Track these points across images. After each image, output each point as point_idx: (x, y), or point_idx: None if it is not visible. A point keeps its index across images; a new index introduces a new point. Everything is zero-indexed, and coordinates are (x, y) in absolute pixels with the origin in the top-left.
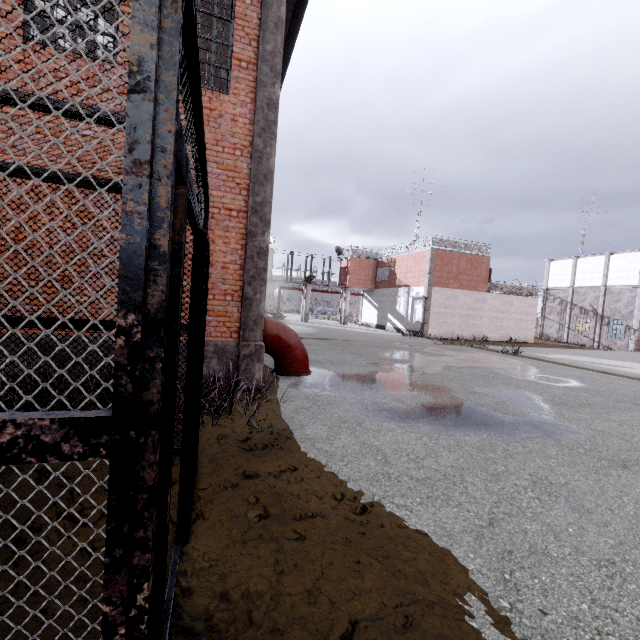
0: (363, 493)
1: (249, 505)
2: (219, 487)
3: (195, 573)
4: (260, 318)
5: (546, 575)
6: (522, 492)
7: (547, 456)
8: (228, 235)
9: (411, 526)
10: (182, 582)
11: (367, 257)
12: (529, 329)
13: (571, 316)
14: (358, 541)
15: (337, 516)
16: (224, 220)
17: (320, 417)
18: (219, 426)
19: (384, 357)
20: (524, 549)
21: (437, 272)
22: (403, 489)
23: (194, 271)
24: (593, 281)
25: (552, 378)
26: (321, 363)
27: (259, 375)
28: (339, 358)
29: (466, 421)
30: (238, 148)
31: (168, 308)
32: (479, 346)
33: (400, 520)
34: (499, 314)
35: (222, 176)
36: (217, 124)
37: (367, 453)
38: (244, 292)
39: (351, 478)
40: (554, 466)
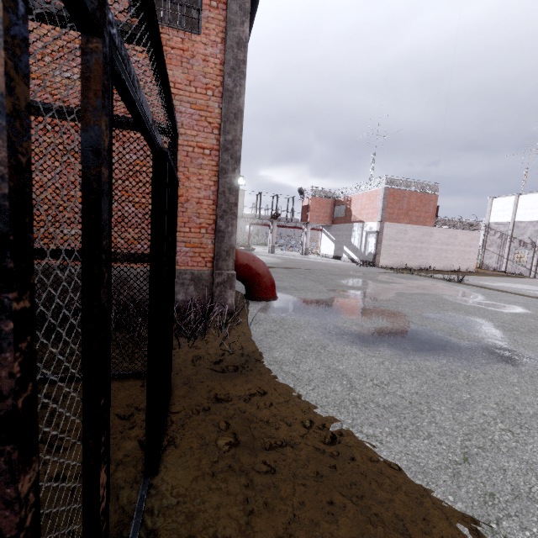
0: (331, 420)
1: (219, 431)
2: (191, 411)
3: (162, 511)
4: (232, 249)
5: (537, 526)
6: (492, 423)
7: (509, 383)
8: (202, 172)
9: (383, 460)
10: (148, 523)
11: (326, 196)
12: (471, 260)
13: (510, 248)
14: (329, 477)
15: (307, 446)
16: (198, 158)
17: (287, 340)
18: (194, 348)
19: (342, 284)
20: (506, 492)
21: (389, 209)
22: (371, 417)
23: (154, 194)
24: (533, 216)
25: (498, 305)
26: (286, 289)
27: (231, 300)
28: (302, 285)
29: (424, 346)
30: (210, 88)
31: (85, 226)
32: (426, 275)
33: (371, 452)
34: (444, 246)
35: (195, 116)
36: (189, 65)
37: (332, 377)
38: (217, 225)
39: (318, 404)
40: (519, 394)
